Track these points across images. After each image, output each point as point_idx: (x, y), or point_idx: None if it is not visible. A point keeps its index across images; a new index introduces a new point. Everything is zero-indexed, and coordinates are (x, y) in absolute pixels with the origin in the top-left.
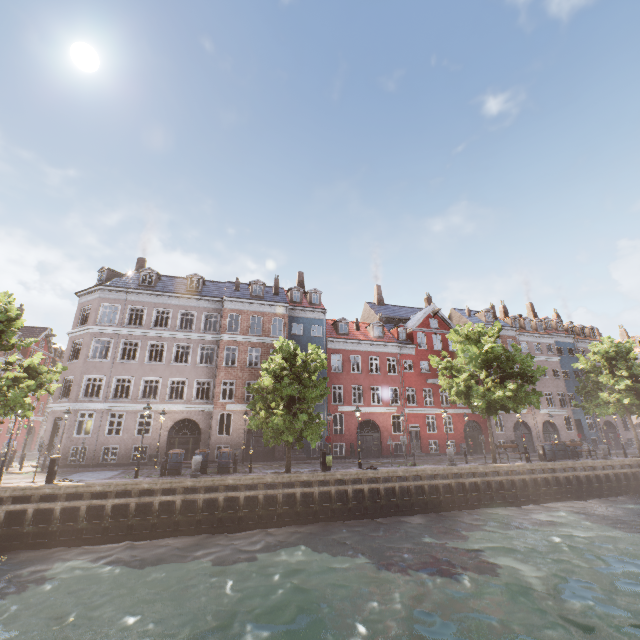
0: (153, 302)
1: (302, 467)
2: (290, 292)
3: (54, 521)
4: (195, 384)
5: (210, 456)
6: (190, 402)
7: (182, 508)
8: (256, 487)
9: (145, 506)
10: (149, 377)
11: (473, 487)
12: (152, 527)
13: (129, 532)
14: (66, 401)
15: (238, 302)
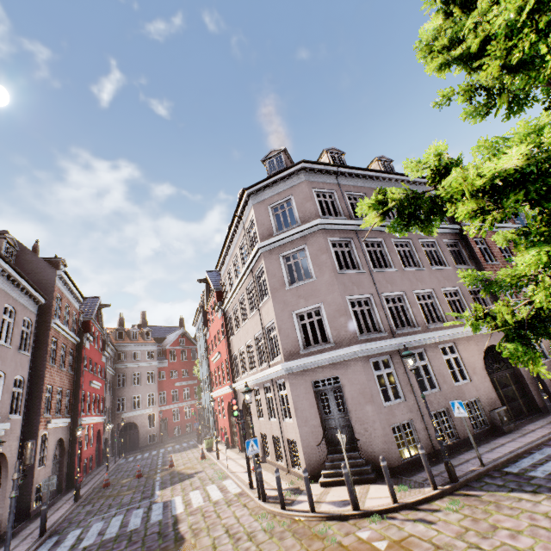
0: (367, 187)
1: None
2: None
3: None
4: (468, 294)
5: None
6: None
7: None
8: None
9: None
10: (418, 290)
11: None
12: None
13: None
14: (328, 348)
15: None
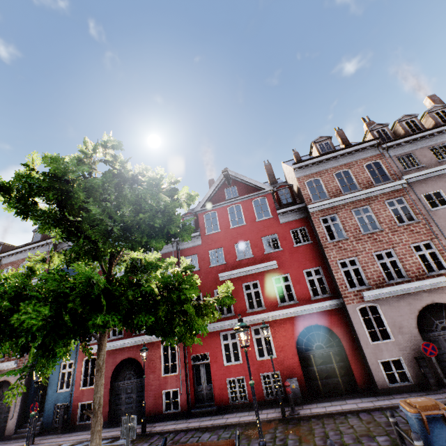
0: None
1: None
2: None
3: None
4: None
5: None
6: None
7: None
8: None
9: None
10: None
11: None
12: None
13: None
14: None
15: (11, 255)
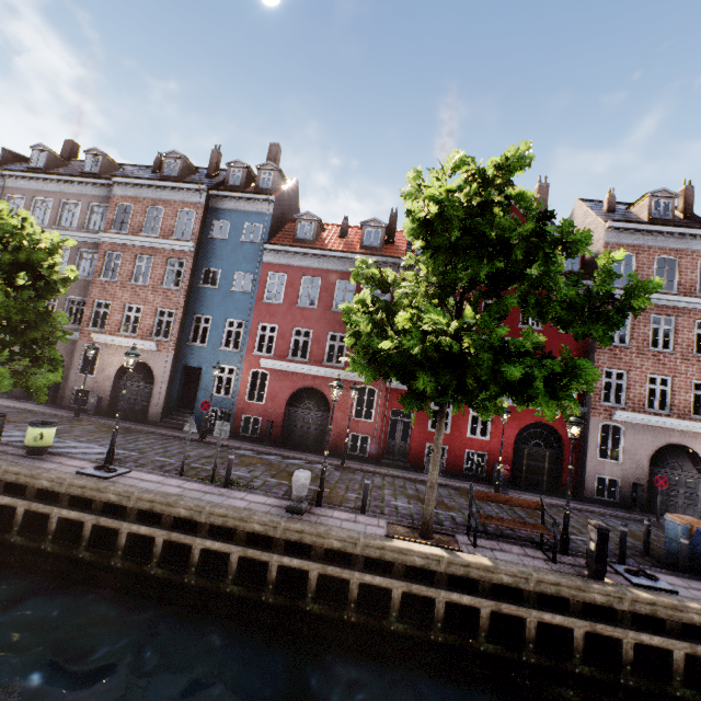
0: (33, 189)
1: (102, 439)
2: (227, 170)
3: None
4: (67, 303)
5: (65, 400)
6: None
7: None
8: None
9: None
10: None
11: (303, 578)
12: None
13: None
14: None
15: (132, 185)
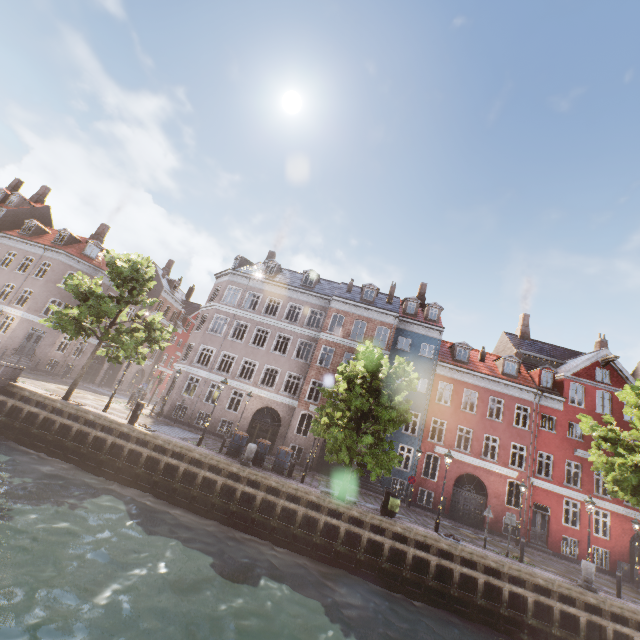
0: (268, 291)
1: (368, 500)
2: (405, 302)
3: (122, 458)
4: (286, 376)
5: None
6: (278, 392)
7: (222, 491)
8: (298, 501)
9: (192, 475)
10: (249, 359)
11: None
12: (191, 499)
13: (172, 494)
14: (184, 363)
15: (345, 303)
